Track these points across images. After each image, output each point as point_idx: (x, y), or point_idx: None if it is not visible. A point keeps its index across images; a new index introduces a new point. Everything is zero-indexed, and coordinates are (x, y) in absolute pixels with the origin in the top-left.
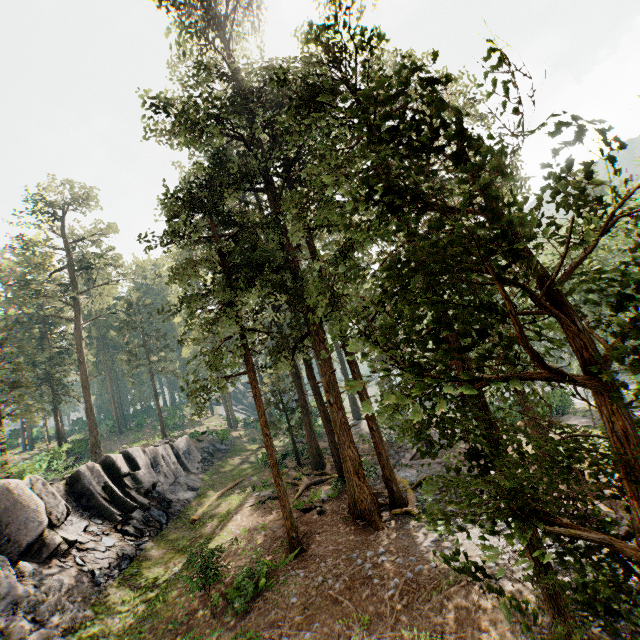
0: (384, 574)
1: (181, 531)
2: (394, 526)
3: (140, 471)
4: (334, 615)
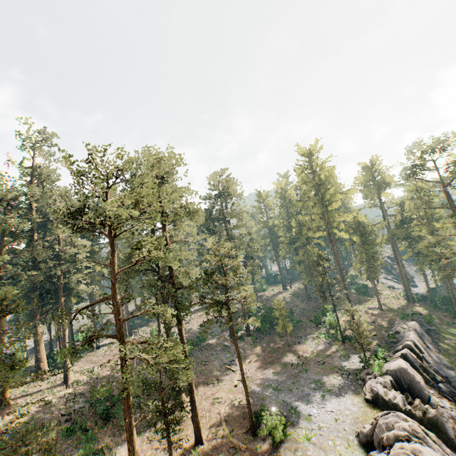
0: None
1: None
2: None
3: (425, 355)
4: None
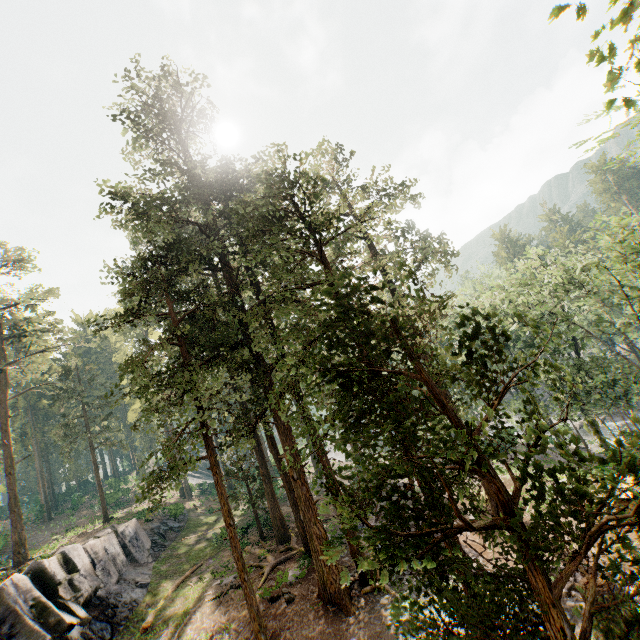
0: None
1: None
2: (365, 607)
3: (79, 574)
4: None
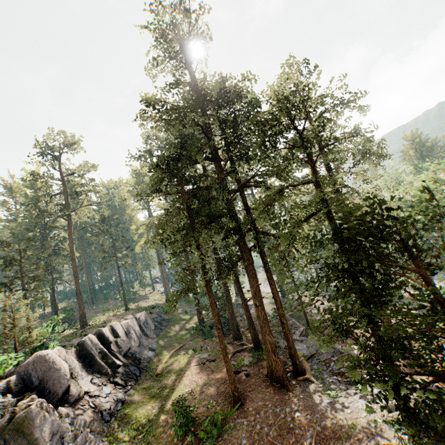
0: (301, 426)
1: (150, 381)
2: (299, 389)
3: (120, 339)
4: None
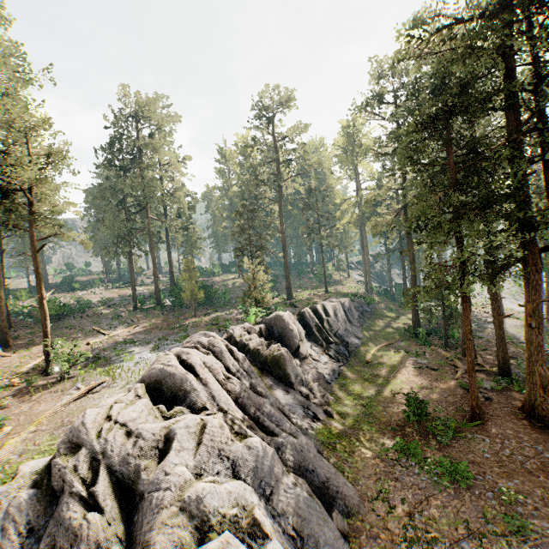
0: None
1: (360, 366)
2: None
3: (331, 319)
4: (531, 482)
